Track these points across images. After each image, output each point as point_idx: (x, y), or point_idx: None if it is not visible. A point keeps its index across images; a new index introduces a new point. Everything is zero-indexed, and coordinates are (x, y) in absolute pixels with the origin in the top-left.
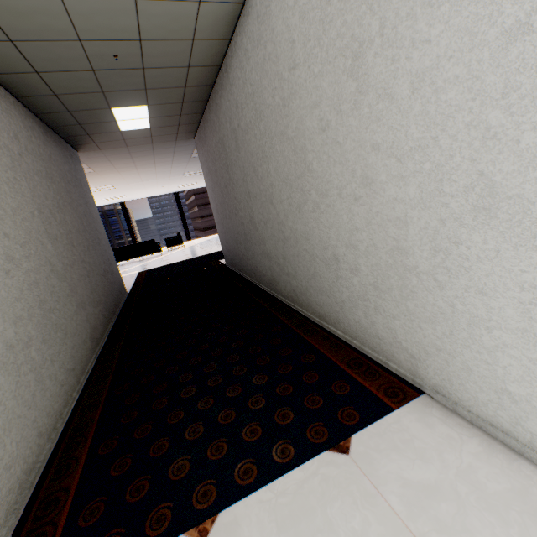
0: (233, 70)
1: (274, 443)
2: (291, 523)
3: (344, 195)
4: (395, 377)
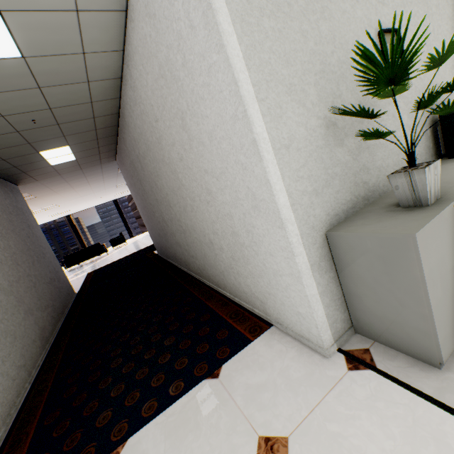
0: (127, 117)
1: (172, 383)
2: (174, 431)
3: (202, 200)
4: (258, 318)
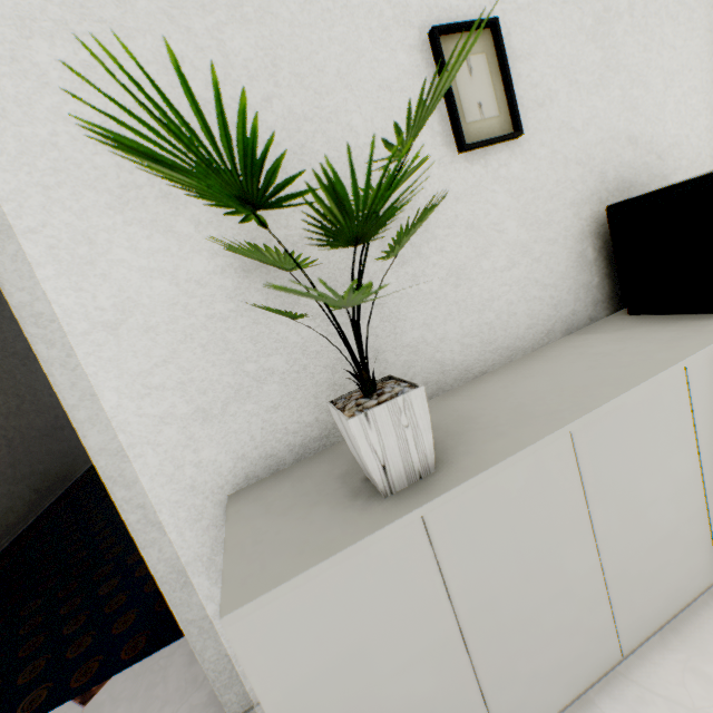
0: None
1: (37, 687)
2: None
3: None
4: None
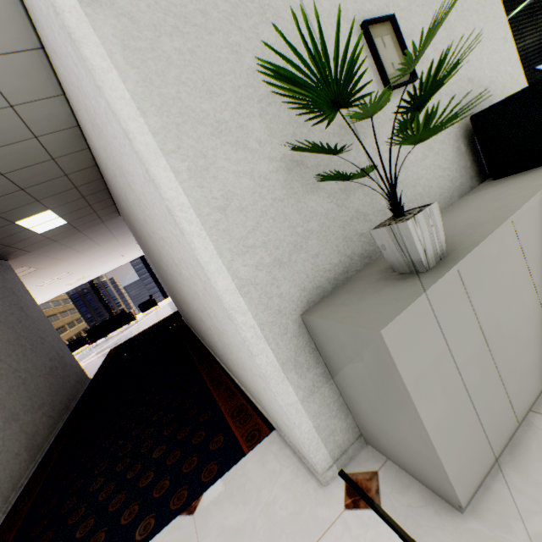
0: (102, 170)
1: (142, 520)
2: None
3: (176, 271)
4: (261, 417)
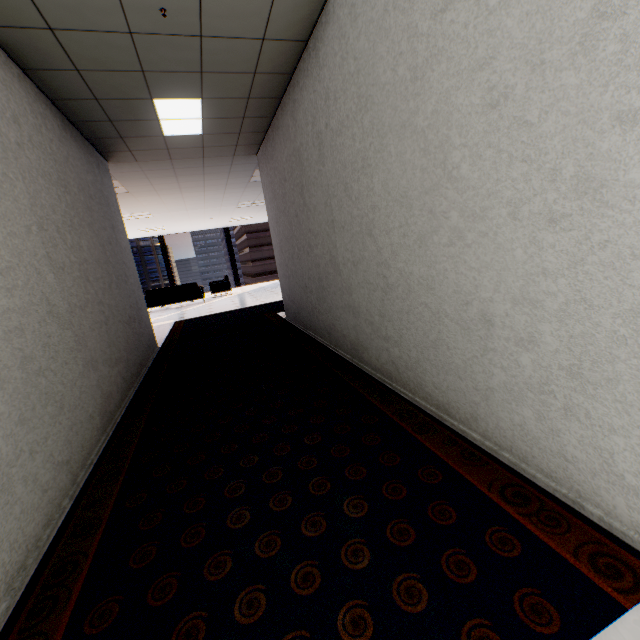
0: (327, 44)
1: None
2: None
3: (524, 214)
4: (600, 531)
